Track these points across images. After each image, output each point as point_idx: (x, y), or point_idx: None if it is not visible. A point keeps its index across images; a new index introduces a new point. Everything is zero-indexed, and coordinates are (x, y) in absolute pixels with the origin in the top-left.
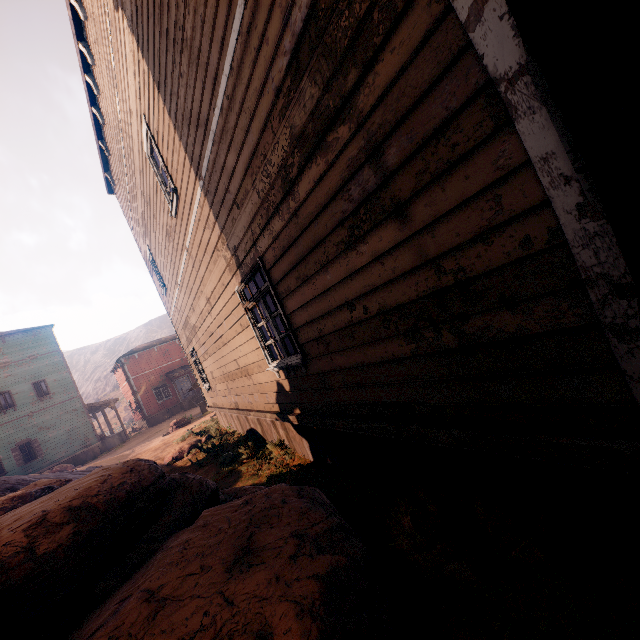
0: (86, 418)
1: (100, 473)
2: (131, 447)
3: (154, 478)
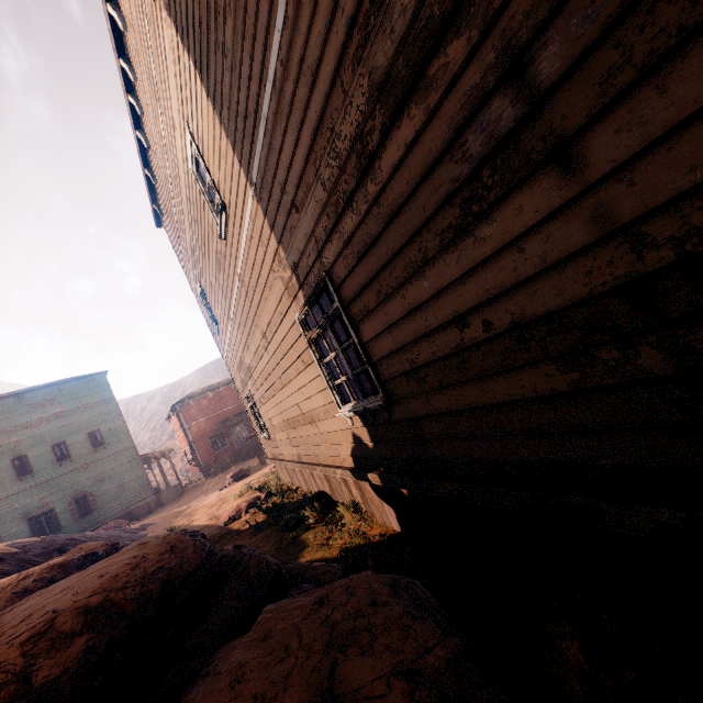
0: (141, 470)
1: (134, 551)
2: (187, 502)
3: (200, 560)
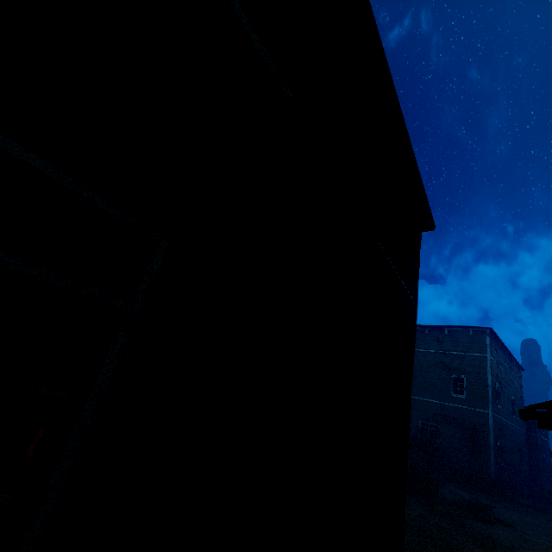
0: None
1: None
2: None
3: None
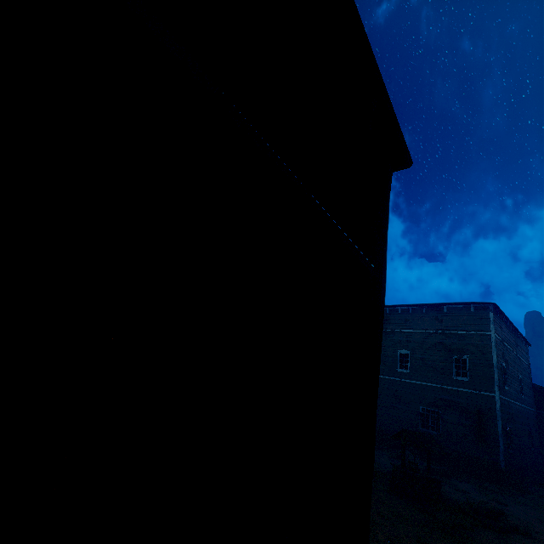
0: None
1: None
2: None
3: None
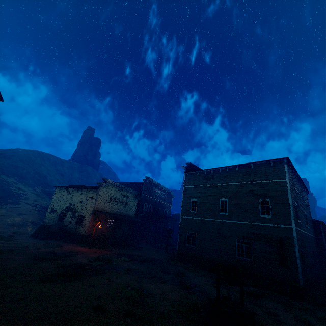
0: None
1: None
2: None
3: None
